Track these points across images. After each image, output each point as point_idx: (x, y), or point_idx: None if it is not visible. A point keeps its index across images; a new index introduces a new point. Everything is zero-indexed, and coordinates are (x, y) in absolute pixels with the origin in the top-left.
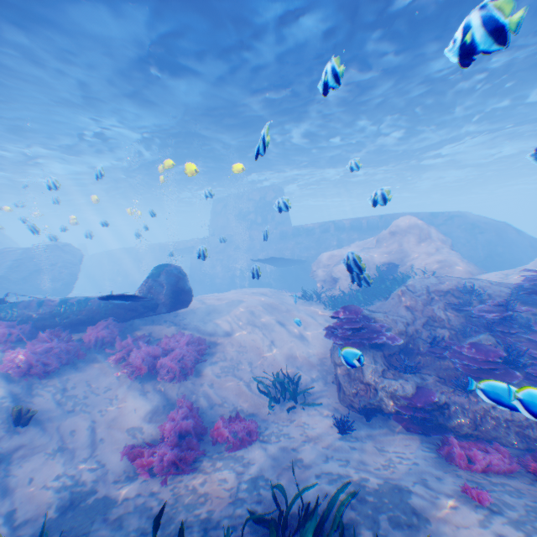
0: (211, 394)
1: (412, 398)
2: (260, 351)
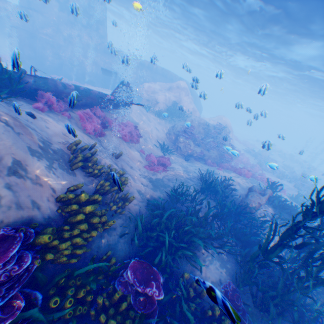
0: (146, 149)
1: (201, 153)
2: (149, 133)
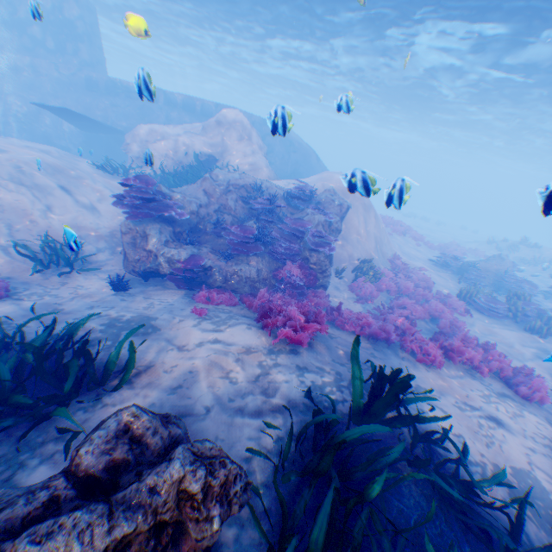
0: None
1: (186, 263)
2: (30, 216)
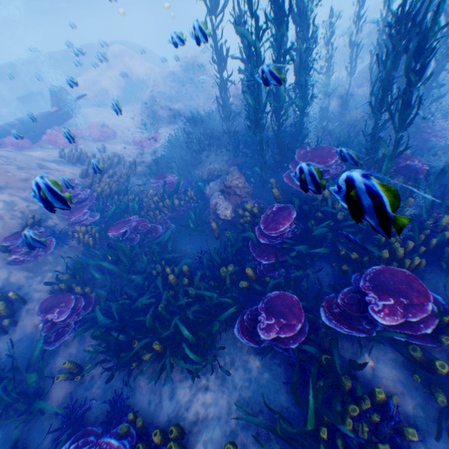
0: (131, 139)
1: (185, 107)
2: (124, 125)
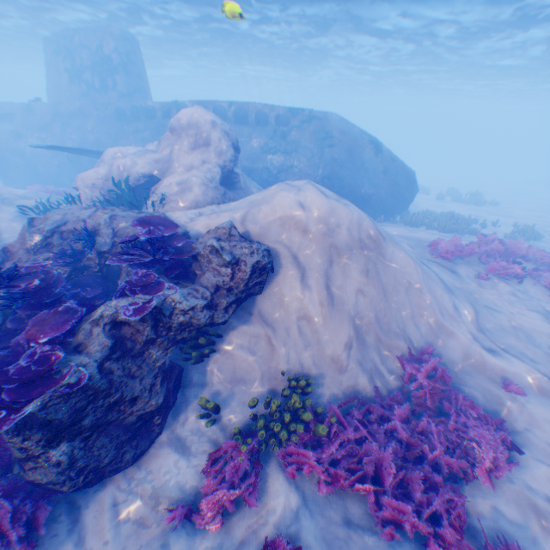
0: None
1: None
2: None
